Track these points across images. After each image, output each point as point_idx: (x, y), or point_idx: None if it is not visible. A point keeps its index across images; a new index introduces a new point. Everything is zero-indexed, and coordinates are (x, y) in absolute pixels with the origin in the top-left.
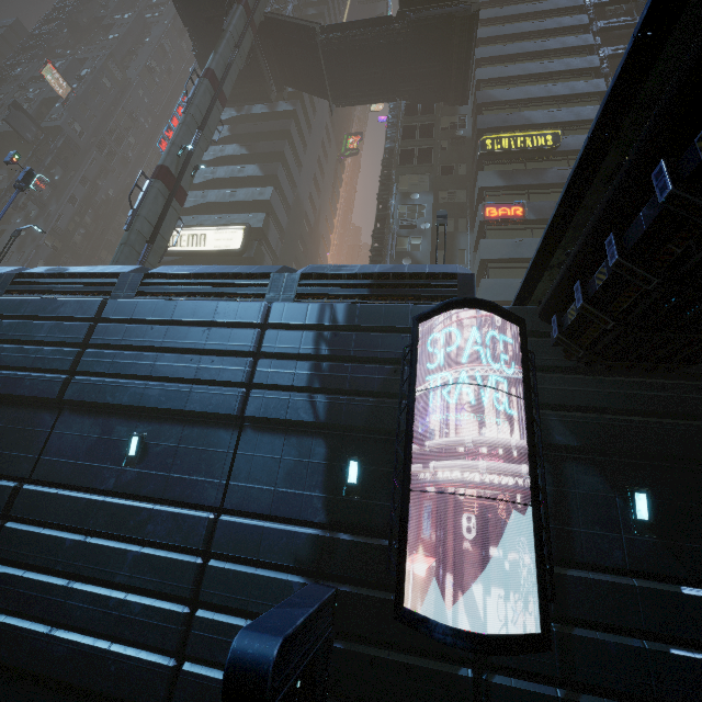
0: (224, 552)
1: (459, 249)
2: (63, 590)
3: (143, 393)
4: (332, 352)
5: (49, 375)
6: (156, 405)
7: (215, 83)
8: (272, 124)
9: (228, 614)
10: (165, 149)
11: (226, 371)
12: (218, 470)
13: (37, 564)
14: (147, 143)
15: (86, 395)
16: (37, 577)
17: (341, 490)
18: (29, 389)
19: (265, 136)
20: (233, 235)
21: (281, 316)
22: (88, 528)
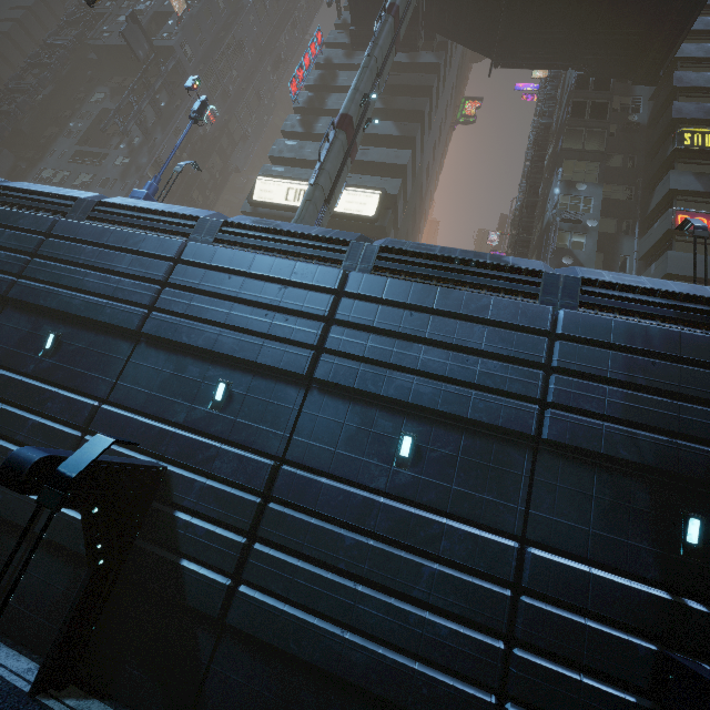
0: (543, 591)
1: (620, 254)
2: (350, 592)
3: (412, 388)
4: (652, 383)
5: (293, 347)
6: (430, 405)
7: (396, 23)
8: (412, 77)
9: (552, 661)
10: (348, 96)
11: (514, 381)
12: (513, 493)
13: (315, 556)
14: (248, 77)
15: (341, 378)
16: (317, 571)
17: (677, 548)
18: (271, 359)
19: (402, 90)
20: (367, 199)
21: (577, 328)
22: (369, 529)
